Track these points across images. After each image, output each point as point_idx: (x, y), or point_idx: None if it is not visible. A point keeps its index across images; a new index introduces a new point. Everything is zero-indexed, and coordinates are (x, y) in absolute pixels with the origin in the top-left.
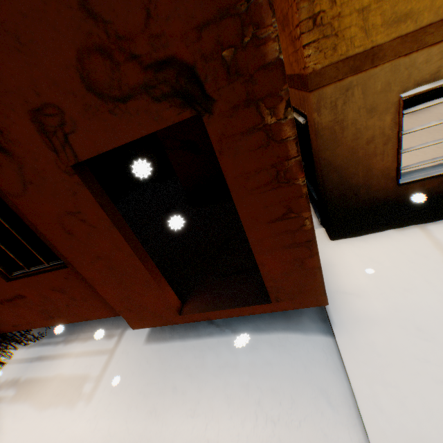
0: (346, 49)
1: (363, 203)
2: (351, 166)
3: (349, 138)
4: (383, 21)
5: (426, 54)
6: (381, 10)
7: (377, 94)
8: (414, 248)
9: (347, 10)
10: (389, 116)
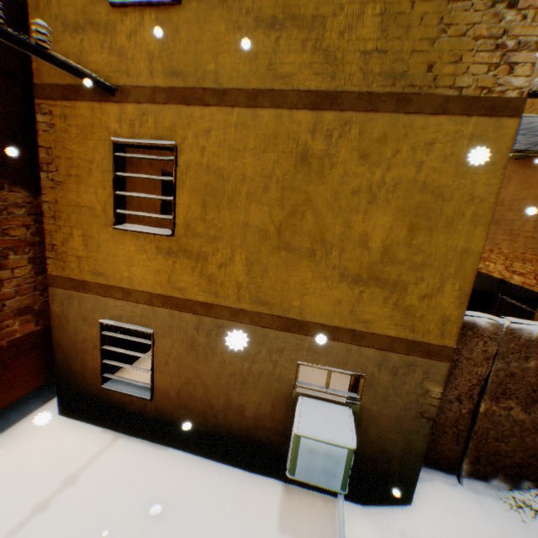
0: (71, 272)
1: (82, 390)
2: (74, 353)
3: (73, 331)
4: (91, 269)
5: (115, 302)
6: (90, 263)
7: (89, 310)
8: (81, 452)
9: (71, 252)
10: (97, 330)
